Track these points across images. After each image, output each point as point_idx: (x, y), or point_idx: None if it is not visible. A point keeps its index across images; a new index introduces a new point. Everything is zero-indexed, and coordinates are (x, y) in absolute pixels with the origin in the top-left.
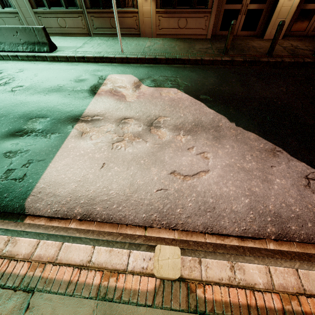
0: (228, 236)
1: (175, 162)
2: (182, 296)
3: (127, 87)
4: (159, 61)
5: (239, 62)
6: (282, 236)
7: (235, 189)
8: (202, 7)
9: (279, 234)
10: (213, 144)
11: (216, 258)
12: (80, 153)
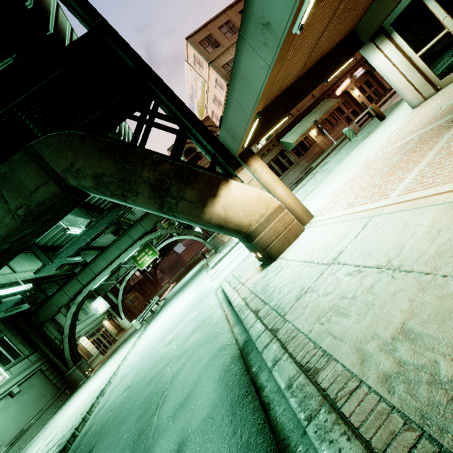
0: None
1: None
2: None
3: None
4: None
5: None
6: None
7: None
8: (336, 123)
9: None
10: None
11: None
12: None
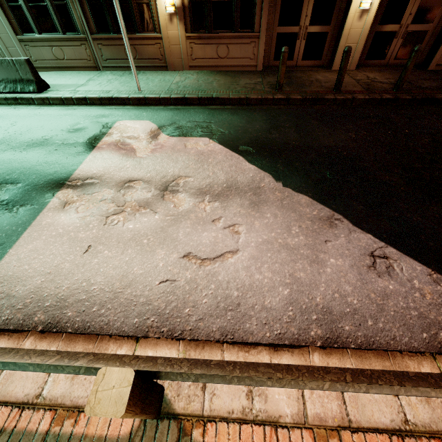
0: (256, 345)
1: (192, 240)
2: (170, 441)
3: (140, 138)
4: (189, 102)
5: (298, 100)
6: (332, 341)
7: (271, 275)
8: (246, 31)
9: (327, 338)
10: (248, 213)
11: (213, 381)
12: (57, 233)
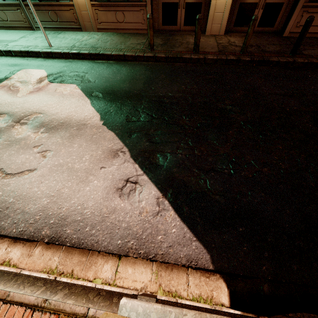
0: (4, 237)
1: (10, 160)
2: None
3: (28, 83)
4: (83, 56)
5: (163, 58)
6: (55, 239)
7: (45, 189)
8: (136, 0)
9: (52, 237)
10: (63, 142)
11: None
12: None
